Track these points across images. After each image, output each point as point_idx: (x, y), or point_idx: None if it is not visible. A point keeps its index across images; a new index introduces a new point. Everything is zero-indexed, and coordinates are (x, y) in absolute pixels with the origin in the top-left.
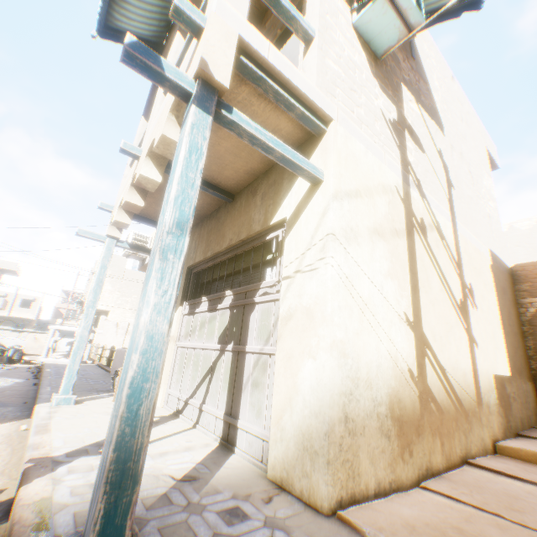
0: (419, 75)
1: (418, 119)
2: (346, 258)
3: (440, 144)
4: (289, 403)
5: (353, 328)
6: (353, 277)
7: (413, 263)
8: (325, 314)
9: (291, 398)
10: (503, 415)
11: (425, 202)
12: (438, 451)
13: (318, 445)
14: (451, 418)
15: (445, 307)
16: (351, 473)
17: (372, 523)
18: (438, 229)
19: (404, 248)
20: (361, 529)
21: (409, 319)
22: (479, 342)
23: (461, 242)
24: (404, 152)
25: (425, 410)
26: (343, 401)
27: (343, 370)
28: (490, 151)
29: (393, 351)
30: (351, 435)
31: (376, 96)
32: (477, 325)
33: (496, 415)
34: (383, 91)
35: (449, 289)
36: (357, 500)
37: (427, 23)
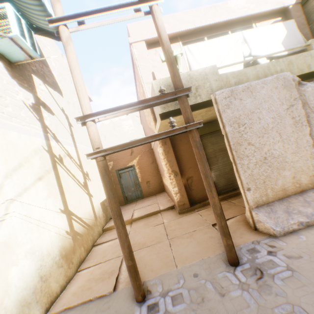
0: (42, 63)
1: (47, 95)
2: (23, 206)
3: (62, 104)
4: (7, 292)
5: (36, 237)
6: (30, 212)
7: (59, 181)
8: (18, 242)
9: (7, 290)
10: (105, 215)
11: (60, 144)
12: (83, 251)
13: (31, 299)
14: (86, 234)
15: (78, 190)
16: (49, 295)
17: (61, 305)
18: (69, 154)
19: (54, 177)
20: (57, 311)
21: (62, 209)
22: (93, 194)
23: (81, 153)
24: (43, 121)
25: (76, 241)
26: (39, 272)
27: (35, 259)
28: (88, 93)
29: (57, 230)
30: (46, 281)
31: (18, 92)
32: (92, 187)
33: (103, 218)
34: (21, 86)
35: (78, 181)
36: (54, 301)
37: (41, 33)
